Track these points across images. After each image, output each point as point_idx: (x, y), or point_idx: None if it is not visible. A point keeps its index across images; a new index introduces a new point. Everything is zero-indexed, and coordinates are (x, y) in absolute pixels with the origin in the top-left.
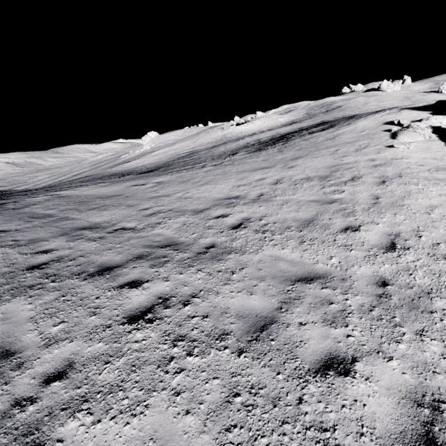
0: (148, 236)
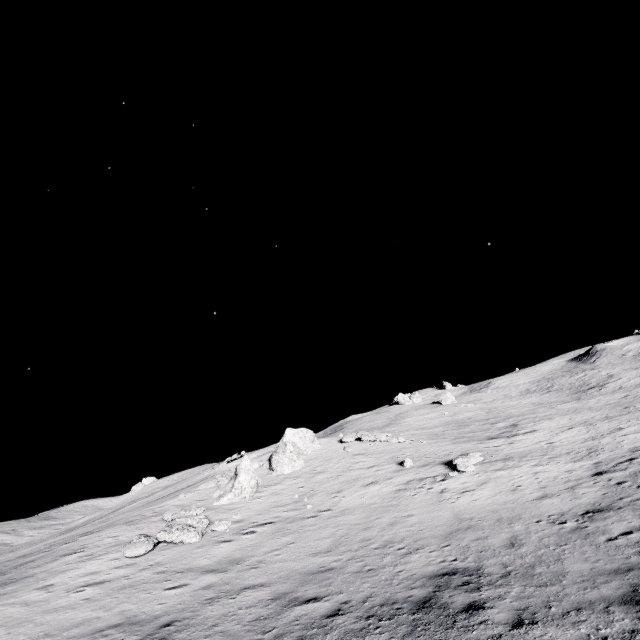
0: None
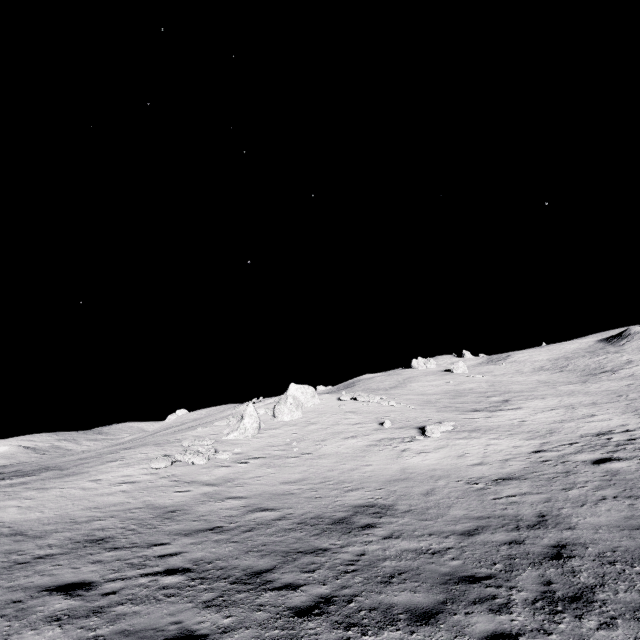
0: (4, 474)
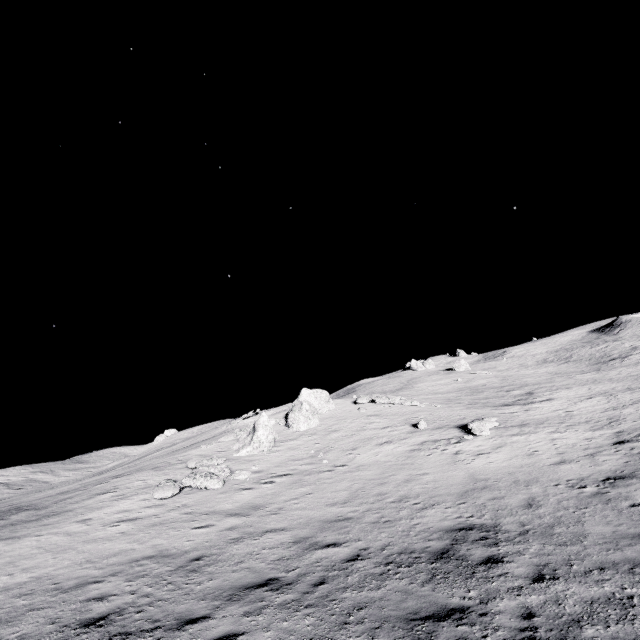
0: None
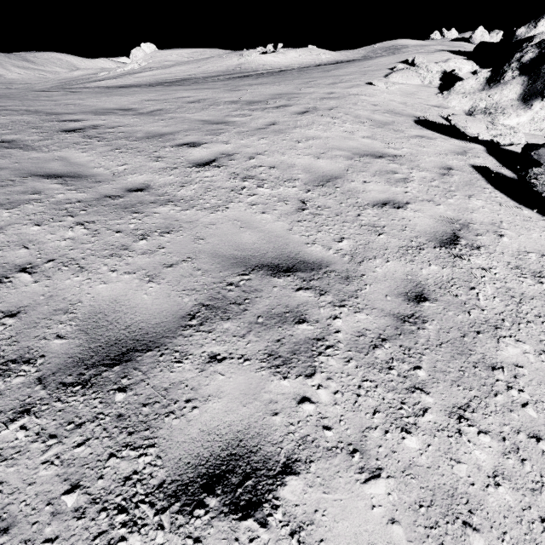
0: None
